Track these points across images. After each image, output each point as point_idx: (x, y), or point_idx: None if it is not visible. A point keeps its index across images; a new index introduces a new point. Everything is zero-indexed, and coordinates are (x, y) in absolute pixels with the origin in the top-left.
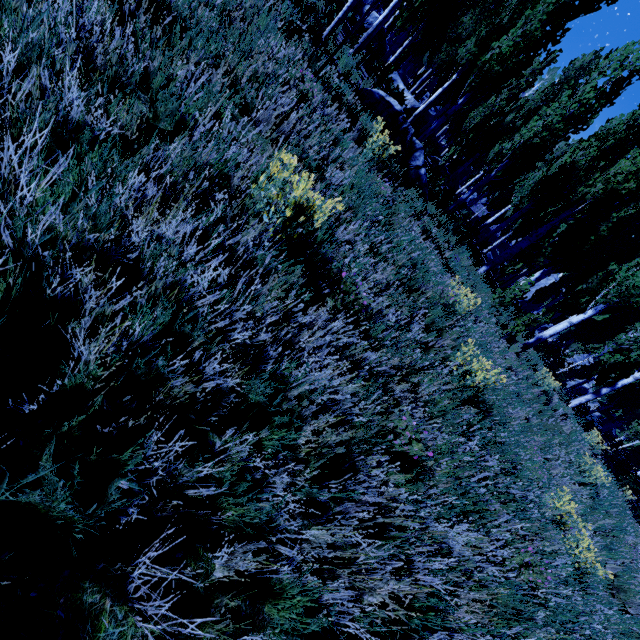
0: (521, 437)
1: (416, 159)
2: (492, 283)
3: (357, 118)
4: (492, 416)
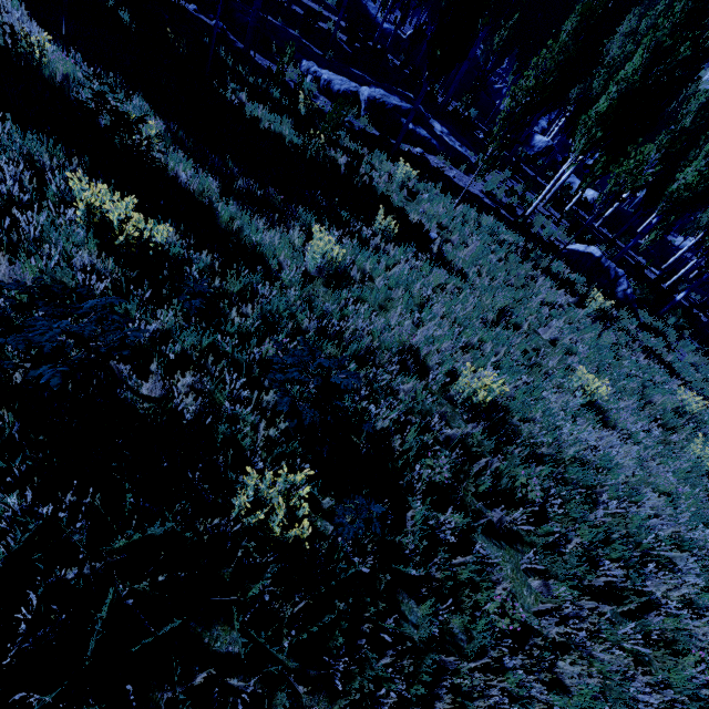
0: None
1: (621, 284)
2: None
3: (574, 284)
4: None
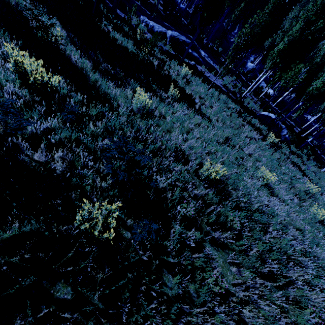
0: None
1: (283, 132)
2: None
3: (261, 130)
4: None
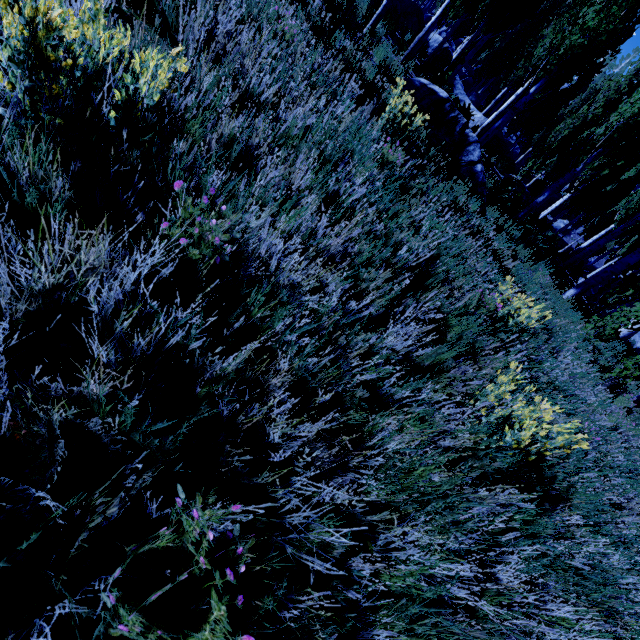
0: (637, 546)
1: (469, 154)
2: (585, 312)
3: (379, 94)
4: (571, 507)
